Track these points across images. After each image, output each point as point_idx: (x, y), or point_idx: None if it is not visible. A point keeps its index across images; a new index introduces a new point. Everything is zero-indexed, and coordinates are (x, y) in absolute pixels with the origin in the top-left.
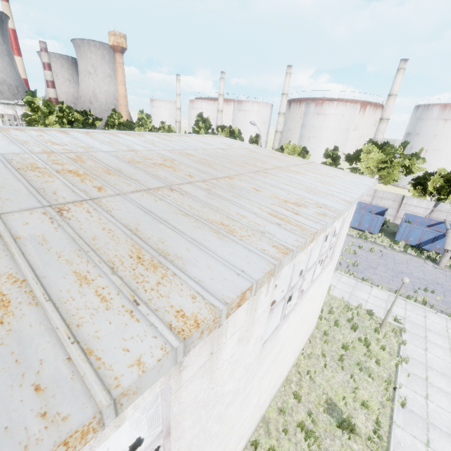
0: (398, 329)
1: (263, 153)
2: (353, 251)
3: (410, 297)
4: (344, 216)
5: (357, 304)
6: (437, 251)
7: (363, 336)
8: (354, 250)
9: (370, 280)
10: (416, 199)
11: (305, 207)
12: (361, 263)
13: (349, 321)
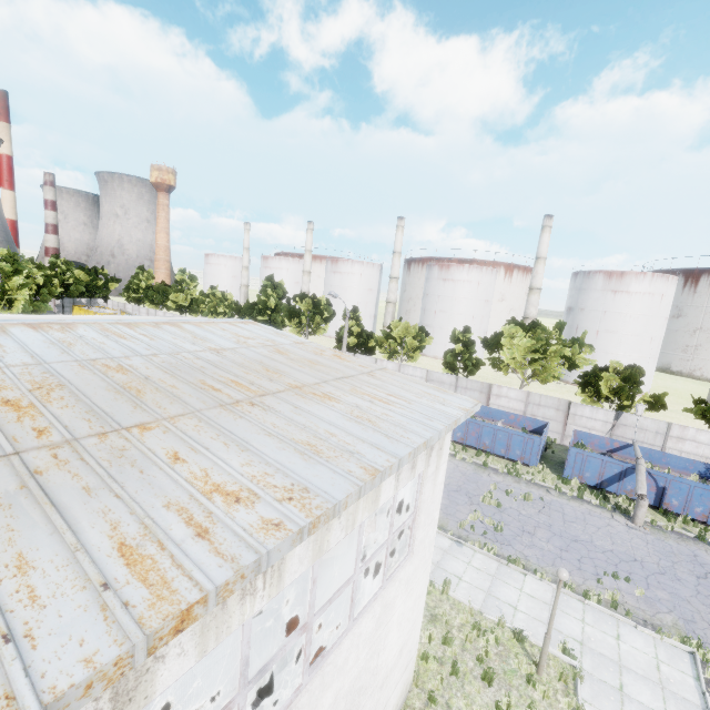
0: (569, 674)
1: (296, 355)
2: (495, 501)
3: (590, 593)
4: (417, 474)
5: (498, 617)
6: (630, 495)
7: (504, 698)
8: (498, 499)
9: (521, 562)
10: (588, 406)
11: (249, 504)
12: (508, 524)
13: (481, 661)
